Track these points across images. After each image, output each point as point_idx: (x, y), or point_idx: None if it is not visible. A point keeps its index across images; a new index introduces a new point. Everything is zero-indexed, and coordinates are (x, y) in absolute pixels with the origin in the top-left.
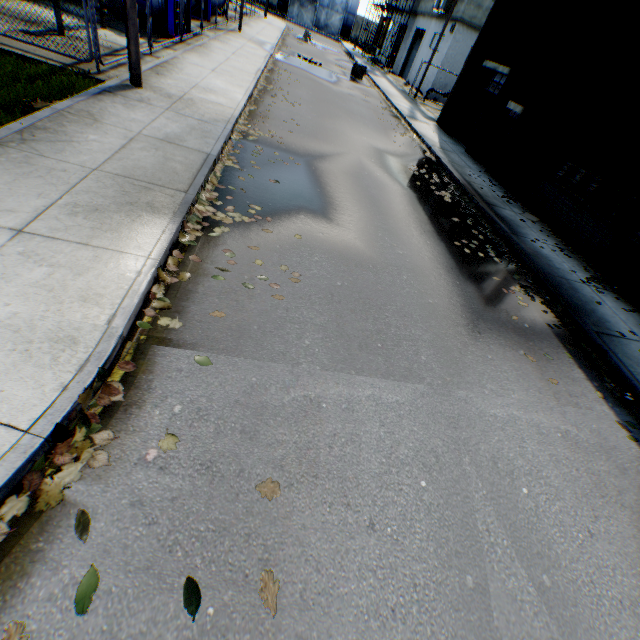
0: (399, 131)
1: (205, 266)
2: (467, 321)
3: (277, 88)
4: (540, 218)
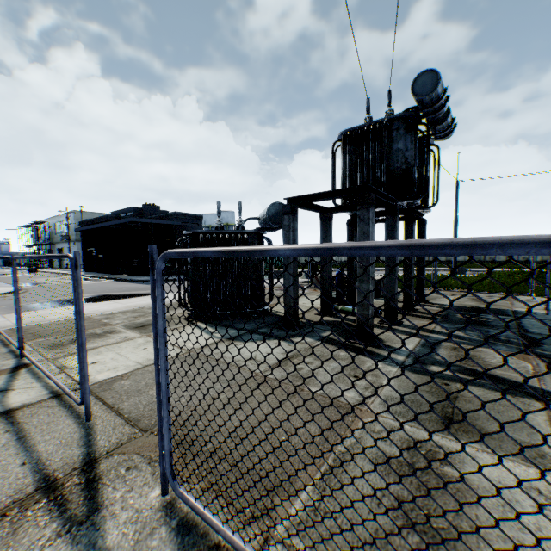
0: (66, 276)
1: (25, 288)
2: (89, 283)
3: (0, 280)
4: (121, 274)
